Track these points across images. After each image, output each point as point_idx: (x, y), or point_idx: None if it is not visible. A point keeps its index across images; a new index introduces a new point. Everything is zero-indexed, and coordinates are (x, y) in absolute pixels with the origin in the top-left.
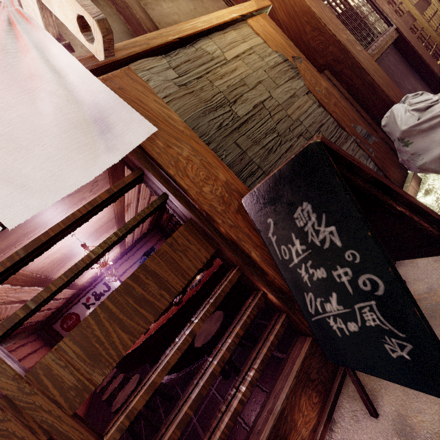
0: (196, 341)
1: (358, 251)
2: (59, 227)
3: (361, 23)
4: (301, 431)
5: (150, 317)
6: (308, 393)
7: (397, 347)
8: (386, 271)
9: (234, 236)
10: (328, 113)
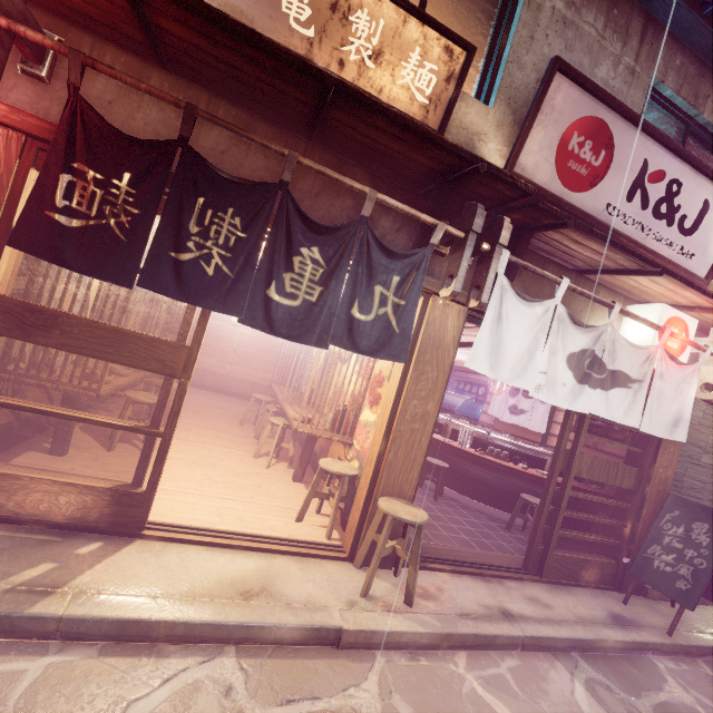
0: (524, 496)
1: (709, 552)
2: (620, 425)
3: None
4: (586, 575)
5: (604, 481)
6: (598, 572)
7: (683, 584)
8: (712, 564)
9: (648, 496)
10: None
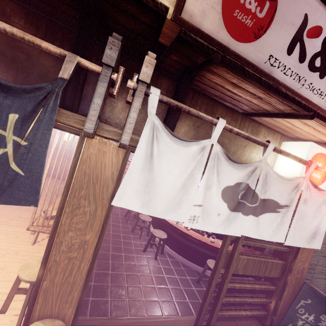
0: (208, 263)
1: None
2: None
3: None
4: None
5: (256, 274)
6: None
7: None
8: None
9: (288, 283)
10: None
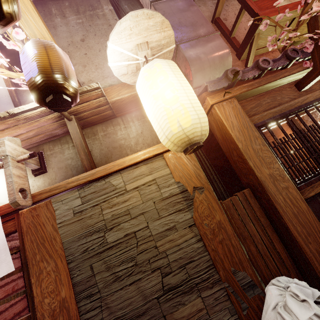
0: None
1: None
2: None
3: (319, 143)
4: None
5: None
6: None
7: None
8: None
9: None
10: (207, 249)
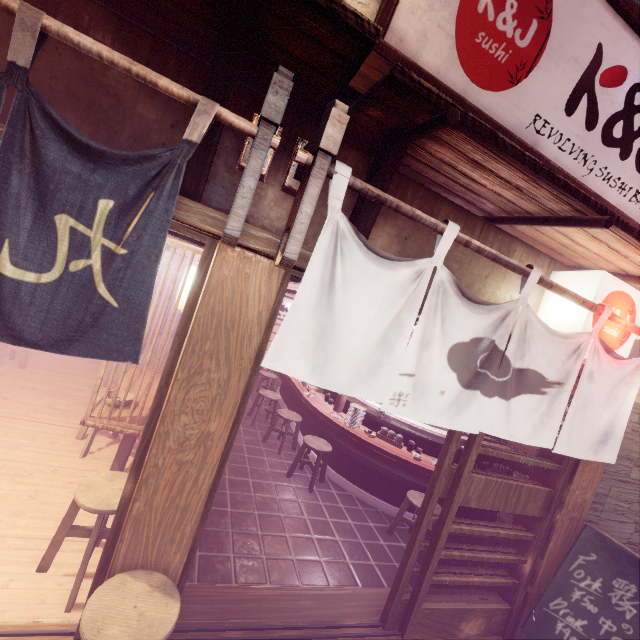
0: (410, 496)
1: (634, 631)
2: None
3: None
4: (467, 627)
5: (501, 508)
6: (484, 621)
7: None
8: None
9: (557, 526)
10: None
